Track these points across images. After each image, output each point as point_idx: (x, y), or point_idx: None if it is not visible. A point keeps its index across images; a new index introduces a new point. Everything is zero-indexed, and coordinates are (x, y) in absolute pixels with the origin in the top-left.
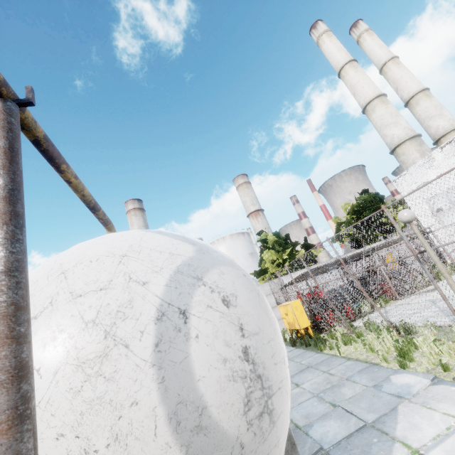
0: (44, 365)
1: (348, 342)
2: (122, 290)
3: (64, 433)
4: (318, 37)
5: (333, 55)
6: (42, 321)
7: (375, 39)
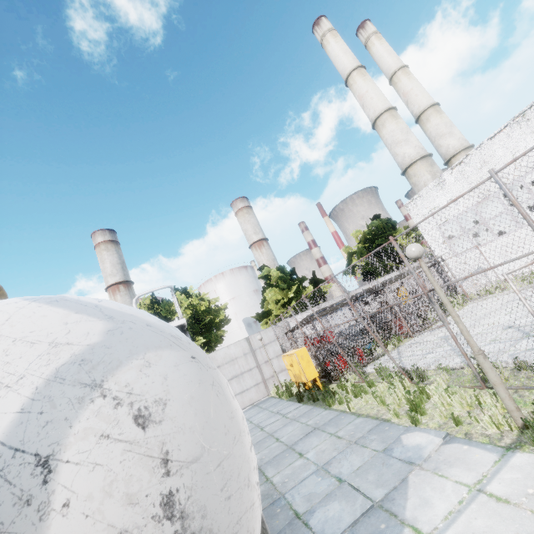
0: None
1: (358, 394)
2: None
3: None
4: (322, 36)
5: (339, 59)
6: None
7: (383, 44)
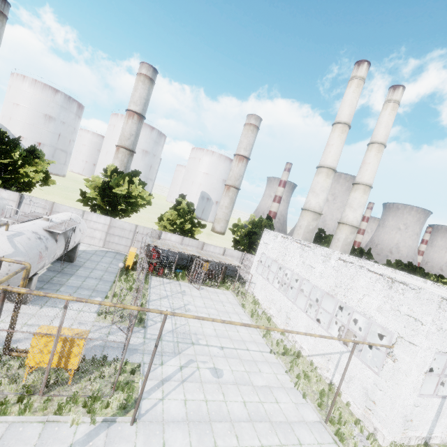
0: None
1: (126, 281)
2: None
3: None
4: (352, 77)
5: (343, 105)
6: None
7: (390, 115)
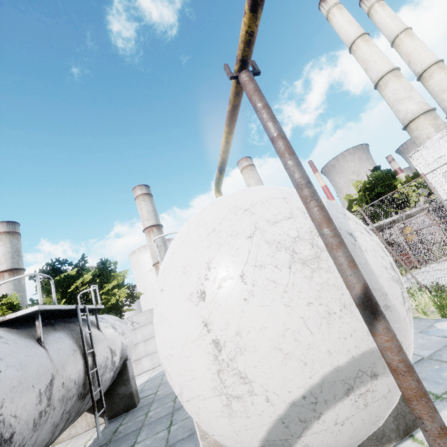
0: (278, 263)
1: None
2: (304, 218)
3: (311, 302)
4: (327, 10)
5: (343, 29)
6: (258, 239)
7: (386, 10)
